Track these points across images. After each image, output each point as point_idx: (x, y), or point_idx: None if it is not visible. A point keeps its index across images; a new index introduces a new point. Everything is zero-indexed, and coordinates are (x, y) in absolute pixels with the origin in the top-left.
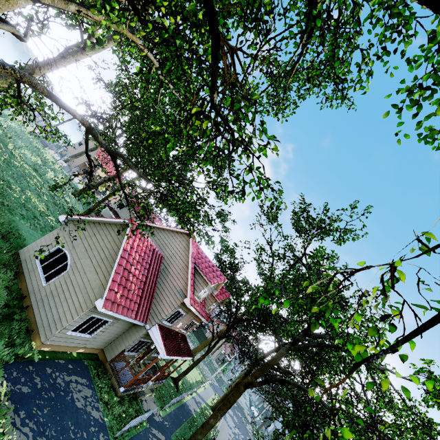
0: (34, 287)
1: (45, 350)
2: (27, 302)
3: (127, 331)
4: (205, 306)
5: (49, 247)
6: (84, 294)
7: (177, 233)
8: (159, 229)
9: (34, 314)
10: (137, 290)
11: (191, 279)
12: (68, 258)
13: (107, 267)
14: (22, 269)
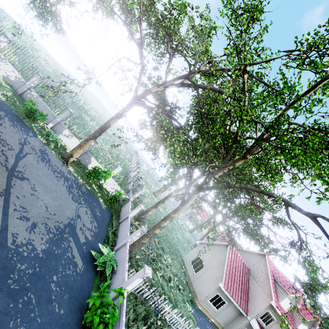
0: (191, 275)
1: (199, 308)
2: (189, 282)
3: (235, 318)
4: (295, 322)
5: (194, 256)
6: (213, 280)
7: (256, 254)
8: (244, 251)
9: (193, 288)
10: (237, 286)
11: (272, 287)
12: (203, 261)
13: (221, 267)
14: (185, 266)
